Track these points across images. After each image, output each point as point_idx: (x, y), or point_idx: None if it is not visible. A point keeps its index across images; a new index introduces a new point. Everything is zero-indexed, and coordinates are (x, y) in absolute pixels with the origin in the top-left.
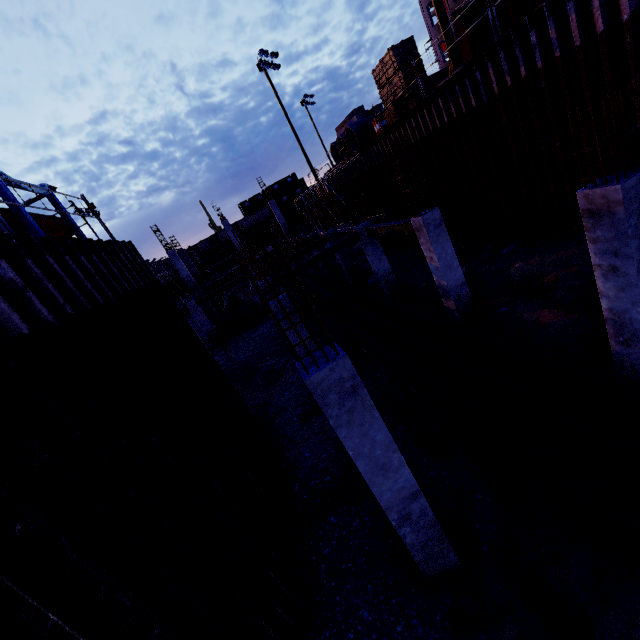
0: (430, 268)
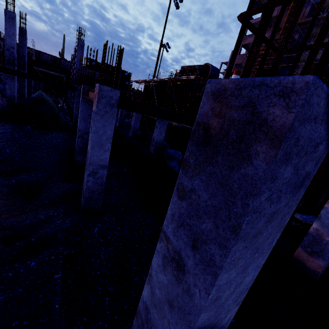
0: (321, 213)
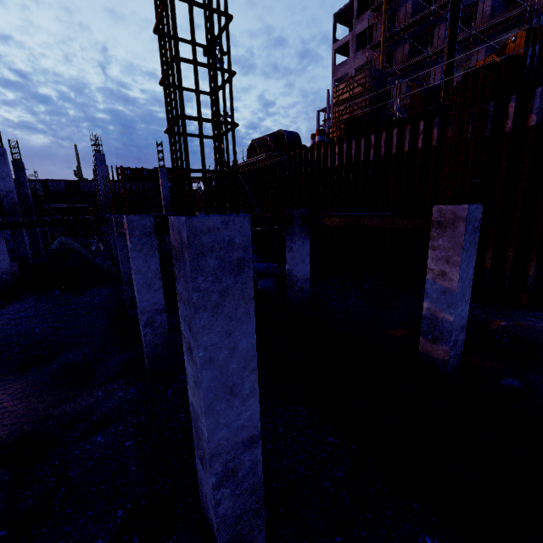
0: (426, 288)
